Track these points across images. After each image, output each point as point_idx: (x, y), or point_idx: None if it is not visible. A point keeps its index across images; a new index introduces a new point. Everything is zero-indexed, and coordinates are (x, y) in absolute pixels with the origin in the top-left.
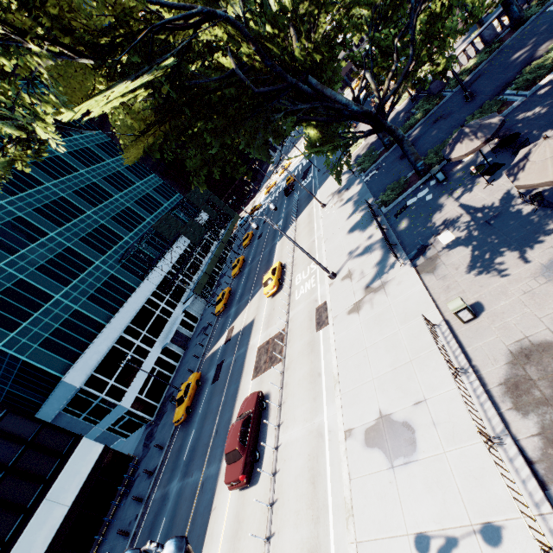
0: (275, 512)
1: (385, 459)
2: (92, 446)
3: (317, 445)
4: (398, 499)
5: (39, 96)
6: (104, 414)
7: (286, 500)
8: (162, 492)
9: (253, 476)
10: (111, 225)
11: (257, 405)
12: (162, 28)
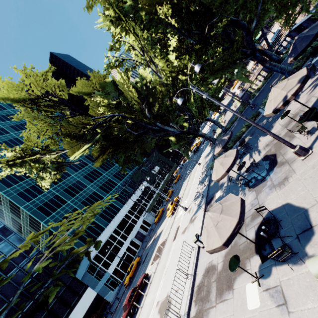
0: None
1: None
2: (91, 292)
3: (150, 308)
4: None
5: (46, 171)
6: (102, 275)
7: None
8: None
9: None
10: (112, 179)
11: (142, 281)
12: (98, 124)
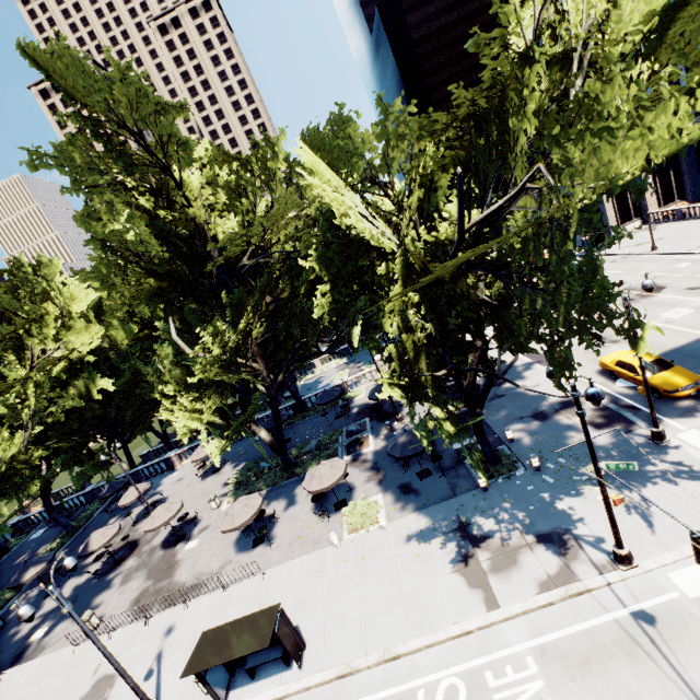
0: None
1: None
2: None
3: None
4: (123, 693)
5: None
6: None
7: None
8: None
9: None
10: None
11: None
12: None
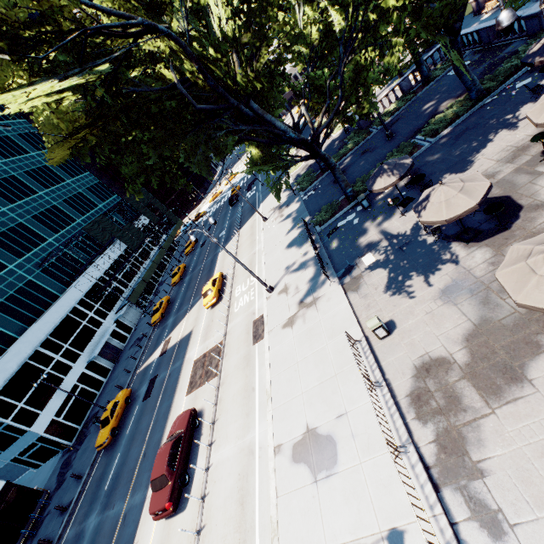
0: (202, 540)
1: (310, 473)
2: None
3: (248, 463)
4: (320, 514)
5: None
6: (8, 443)
7: (214, 525)
8: (77, 530)
9: (181, 502)
10: (31, 225)
11: (189, 424)
12: (98, 32)
